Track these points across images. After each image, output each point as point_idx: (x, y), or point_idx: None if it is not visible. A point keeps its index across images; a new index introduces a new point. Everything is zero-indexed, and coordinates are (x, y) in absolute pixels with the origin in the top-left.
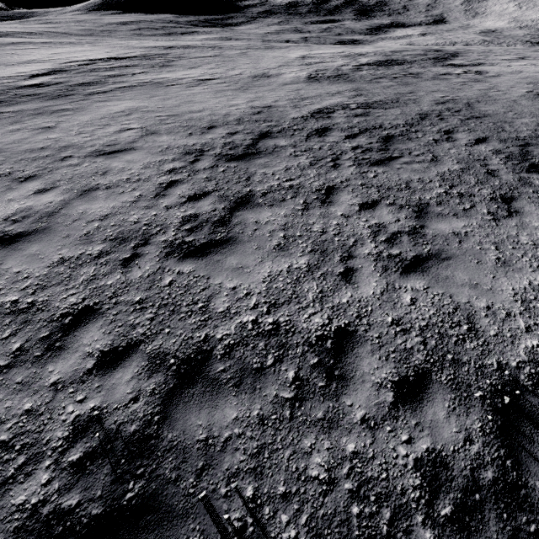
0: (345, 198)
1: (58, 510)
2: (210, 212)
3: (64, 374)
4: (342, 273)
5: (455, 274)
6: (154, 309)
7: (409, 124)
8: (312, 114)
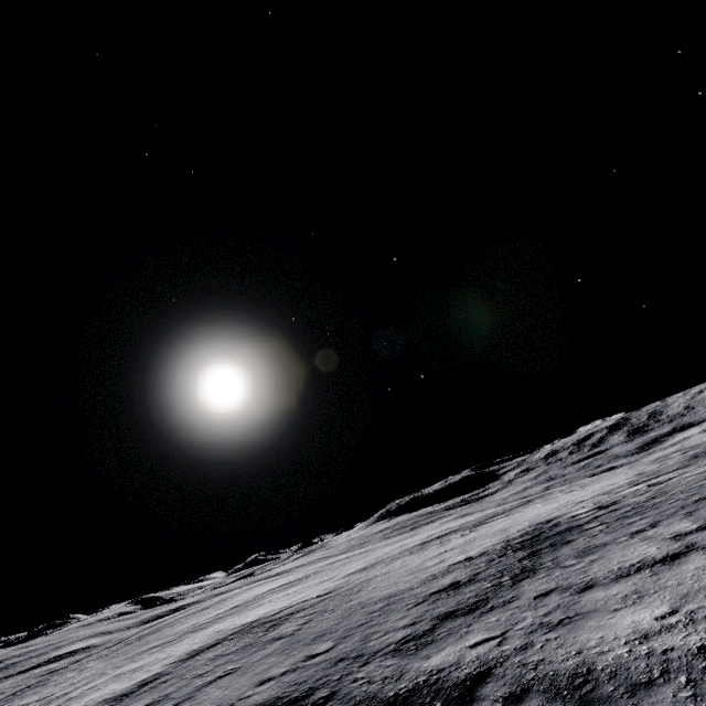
0: (198, 664)
1: None
2: (147, 682)
3: None
4: (141, 698)
5: (170, 692)
6: None
7: (308, 607)
8: (279, 611)
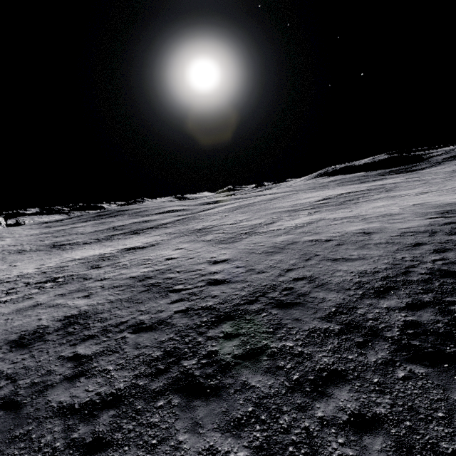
0: None
1: (440, 269)
2: None
3: (421, 252)
4: None
5: None
6: (453, 244)
7: None
8: None
